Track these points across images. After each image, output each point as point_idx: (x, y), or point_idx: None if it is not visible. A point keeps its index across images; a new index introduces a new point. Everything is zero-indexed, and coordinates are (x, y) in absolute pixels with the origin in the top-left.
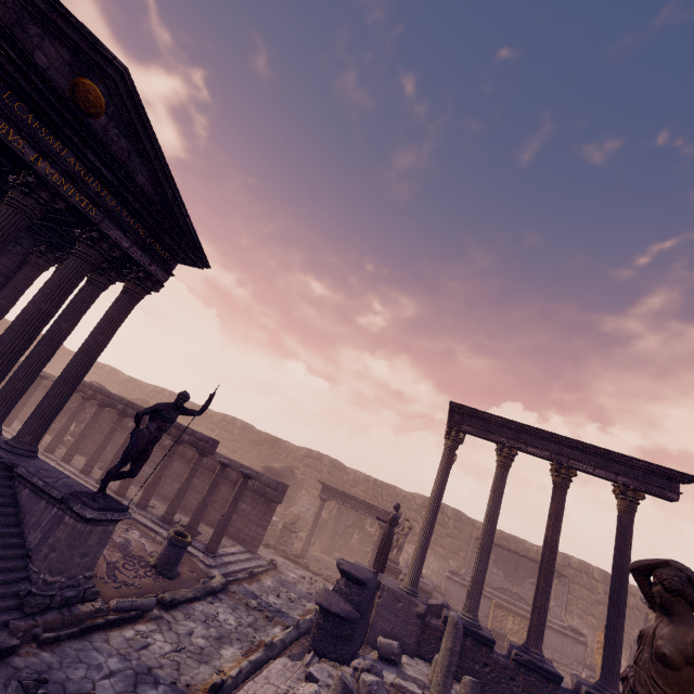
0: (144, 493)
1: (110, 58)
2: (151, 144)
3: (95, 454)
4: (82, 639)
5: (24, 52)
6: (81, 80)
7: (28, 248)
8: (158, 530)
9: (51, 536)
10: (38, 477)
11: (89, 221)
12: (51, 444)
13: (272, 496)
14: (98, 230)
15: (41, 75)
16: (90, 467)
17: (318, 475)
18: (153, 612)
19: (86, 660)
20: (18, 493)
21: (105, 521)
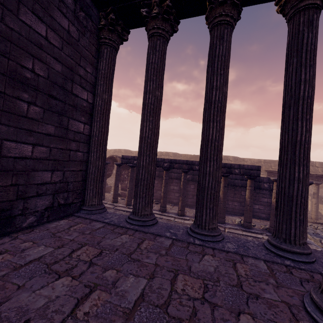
0: (221, 214)
1: None
2: None
3: (164, 199)
4: None
5: None
6: None
7: (95, 23)
8: (258, 236)
9: None
10: None
11: None
12: (128, 200)
13: None
14: None
15: None
16: (165, 207)
17: None
18: None
19: None
20: None
21: None
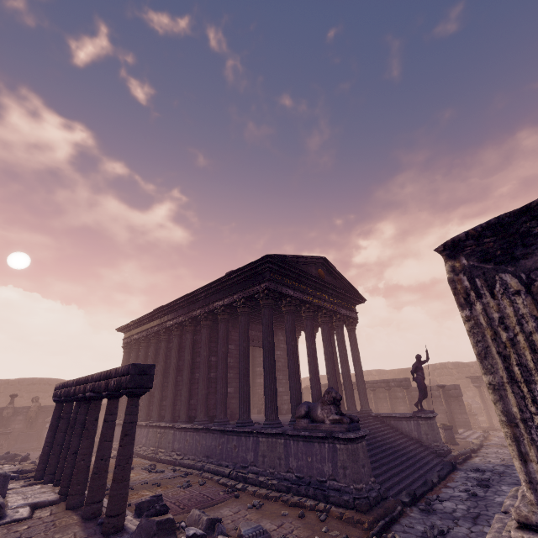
0: None
1: (321, 258)
2: (335, 272)
3: None
4: (466, 463)
5: (317, 277)
6: (318, 271)
7: None
8: None
9: (420, 431)
10: (393, 414)
11: (335, 313)
12: None
13: (456, 393)
14: (338, 314)
15: (320, 279)
16: None
17: (451, 378)
18: (472, 454)
19: (478, 466)
20: (390, 424)
21: (433, 417)
